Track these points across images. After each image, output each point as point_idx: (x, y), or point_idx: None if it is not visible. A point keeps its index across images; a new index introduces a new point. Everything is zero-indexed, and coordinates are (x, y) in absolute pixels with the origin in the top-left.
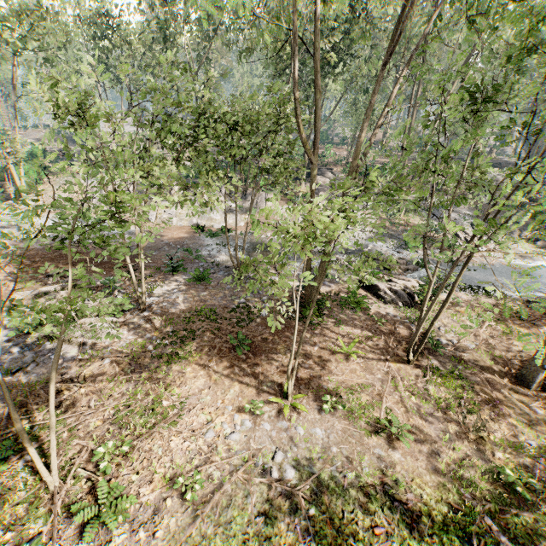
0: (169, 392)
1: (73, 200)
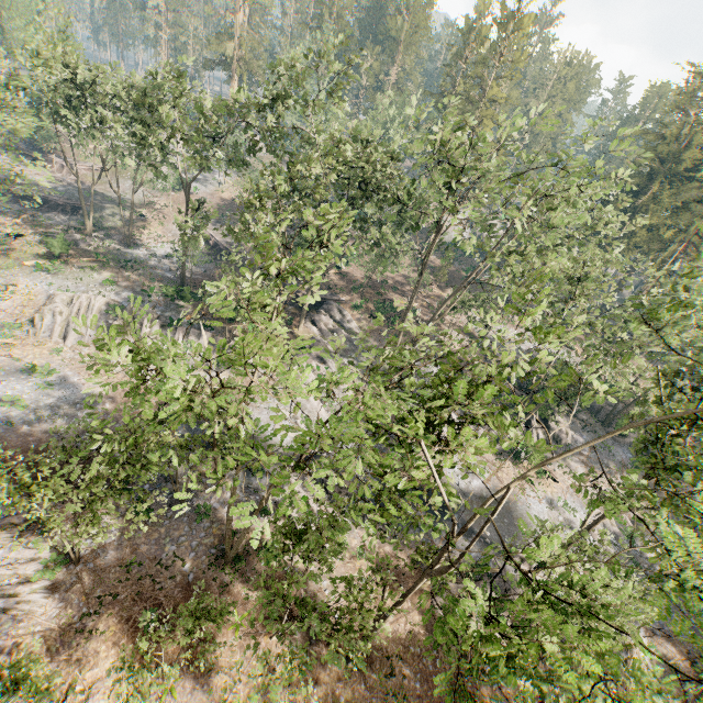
0: (83, 674)
1: (18, 315)
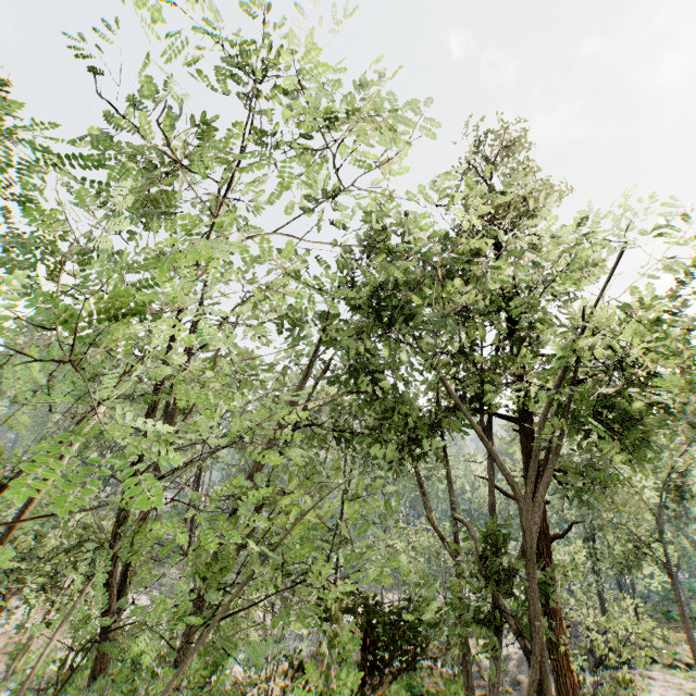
0: None
1: None
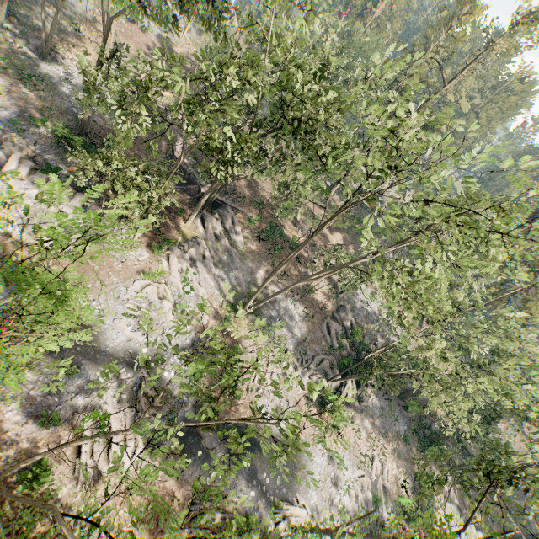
0: None
1: None
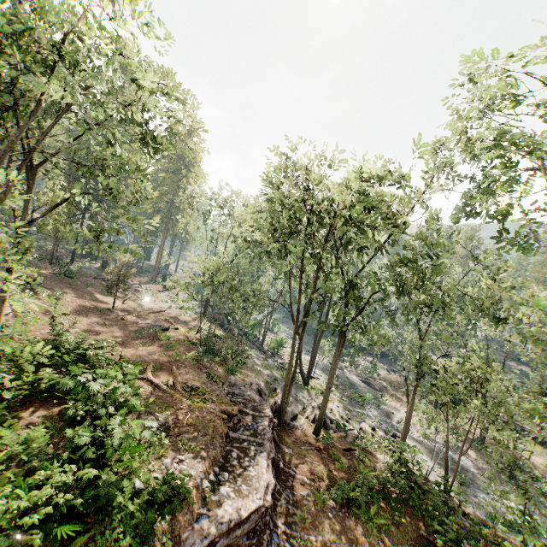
0: None
1: None
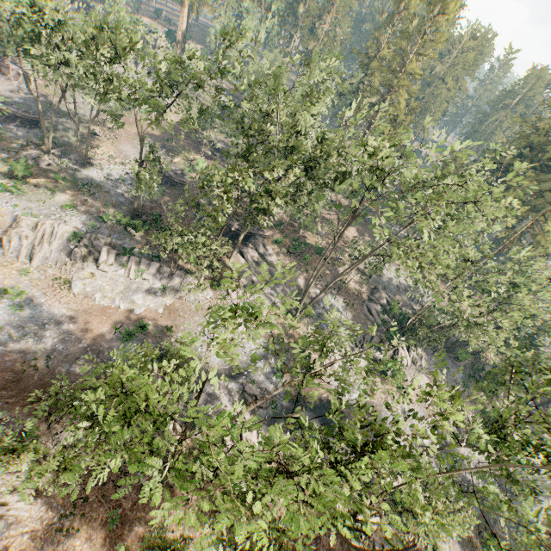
0: None
1: None
